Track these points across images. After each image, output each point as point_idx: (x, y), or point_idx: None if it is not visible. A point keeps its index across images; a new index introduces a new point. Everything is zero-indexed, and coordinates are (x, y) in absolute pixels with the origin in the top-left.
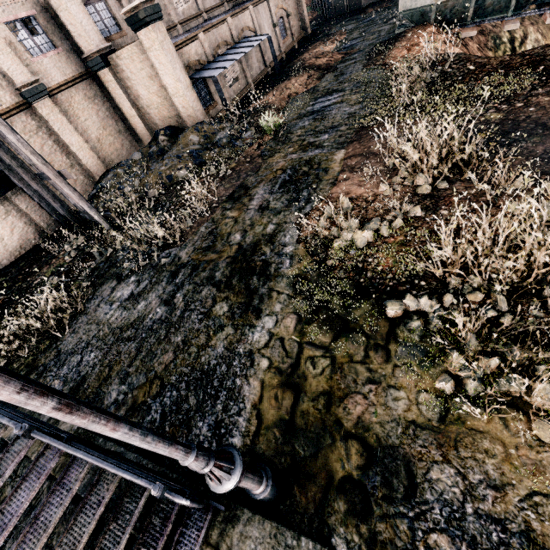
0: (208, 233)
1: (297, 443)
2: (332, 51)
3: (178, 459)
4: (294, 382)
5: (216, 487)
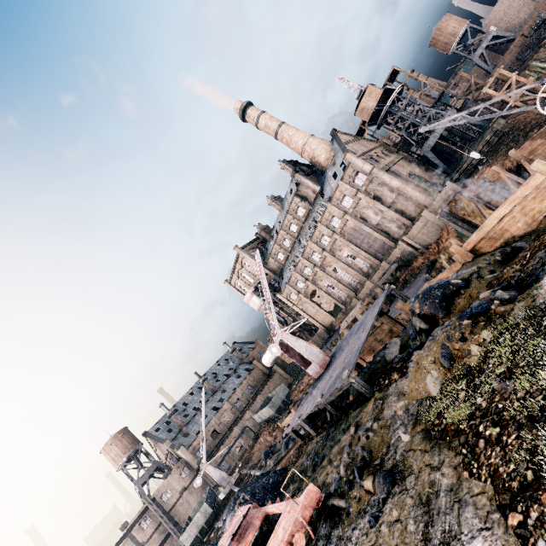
0: None
1: None
2: None
3: None
4: None
5: None
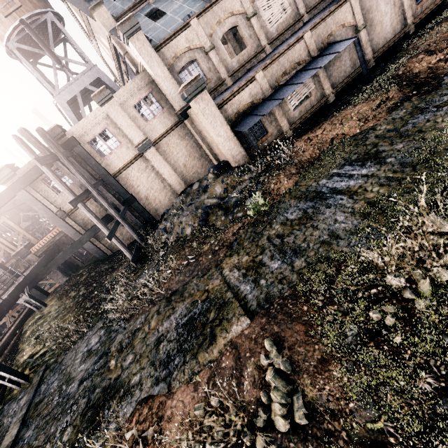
0: (135, 330)
1: None
2: None
3: None
4: None
5: None
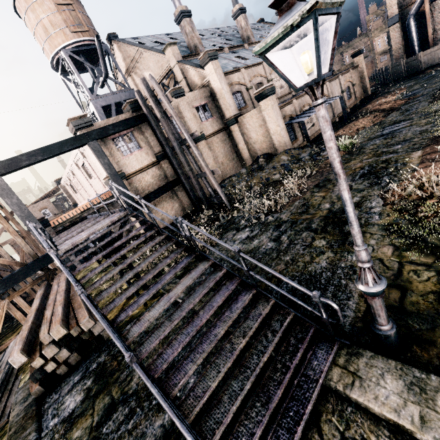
0: (301, 205)
1: (410, 320)
2: (393, 100)
3: (358, 242)
4: (398, 284)
5: (368, 288)
